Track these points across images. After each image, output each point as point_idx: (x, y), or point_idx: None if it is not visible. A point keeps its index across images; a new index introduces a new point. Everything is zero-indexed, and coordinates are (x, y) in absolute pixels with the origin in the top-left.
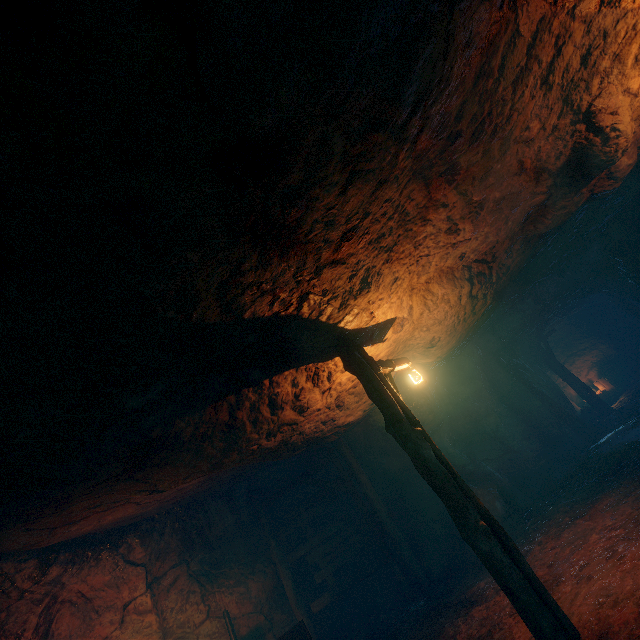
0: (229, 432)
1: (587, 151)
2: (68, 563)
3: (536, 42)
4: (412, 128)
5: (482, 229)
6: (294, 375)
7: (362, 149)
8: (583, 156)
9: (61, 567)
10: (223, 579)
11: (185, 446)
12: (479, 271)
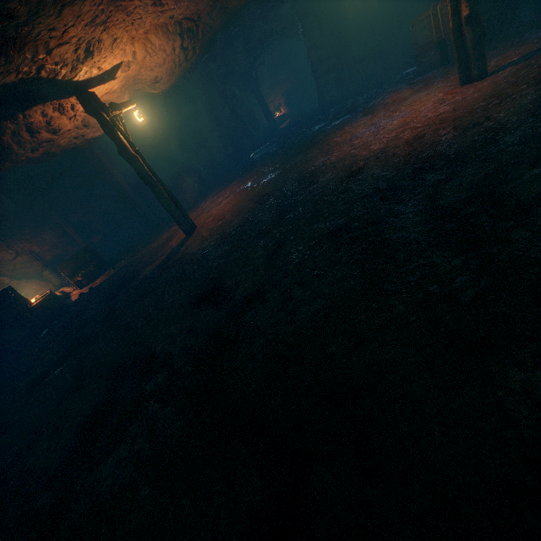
0: (0, 151)
1: None
2: None
3: None
4: None
5: (183, 3)
6: (42, 109)
7: None
8: None
9: None
10: (20, 236)
11: None
12: (189, 28)
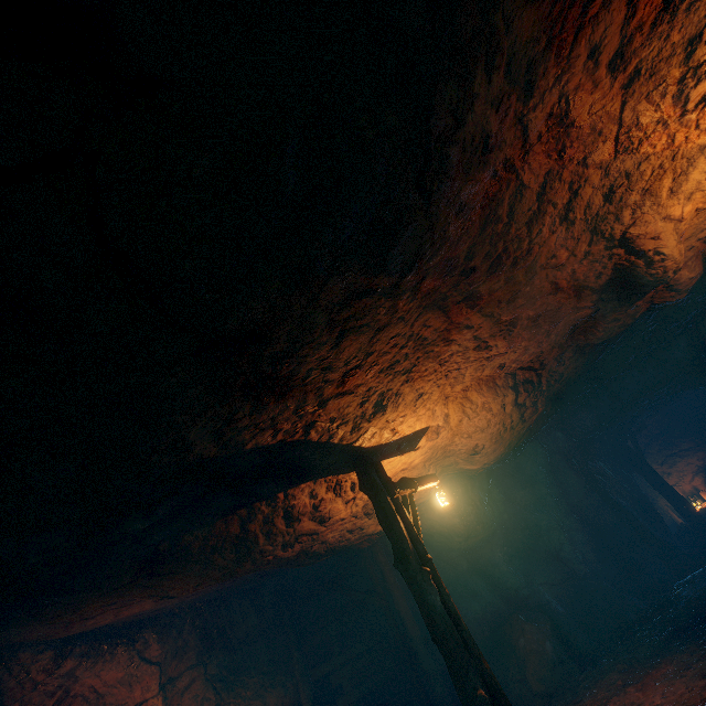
0: (240, 544)
1: (631, 271)
2: (83, 656)
3: (546, 190)
4: (408, 283)
5: (519, 343)
6: (312, 487)
7: (350, 313)
8: (628, 275)
9: (76, 660)
10: (241, 688)
11: (194, 557)
12: (526, 378)
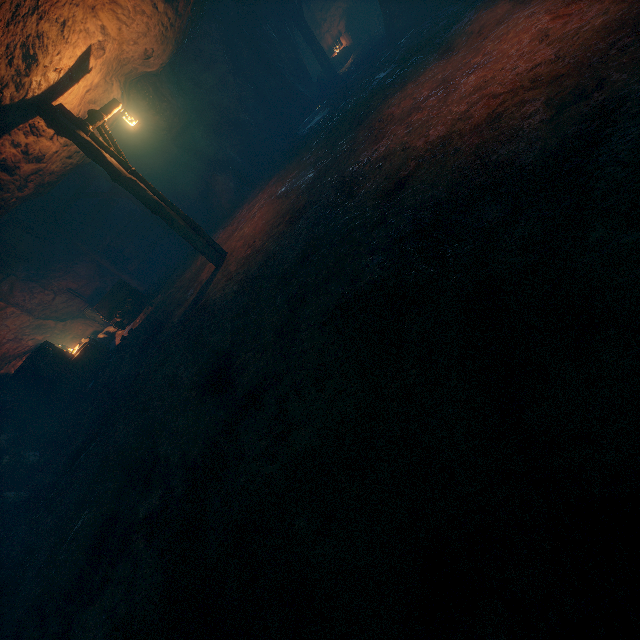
0: None
1: None
2: None
3: None
4: None
5: None
6: (10, 139)
7: None
8: None
9: None
10: (53, 274)
11: None
12: None
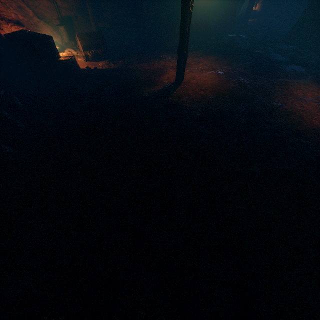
0: None
1: None
2: None
3: None
4: None
5: None
6: None
7: None
8: None
9: None
10: None
11: None
12: None
